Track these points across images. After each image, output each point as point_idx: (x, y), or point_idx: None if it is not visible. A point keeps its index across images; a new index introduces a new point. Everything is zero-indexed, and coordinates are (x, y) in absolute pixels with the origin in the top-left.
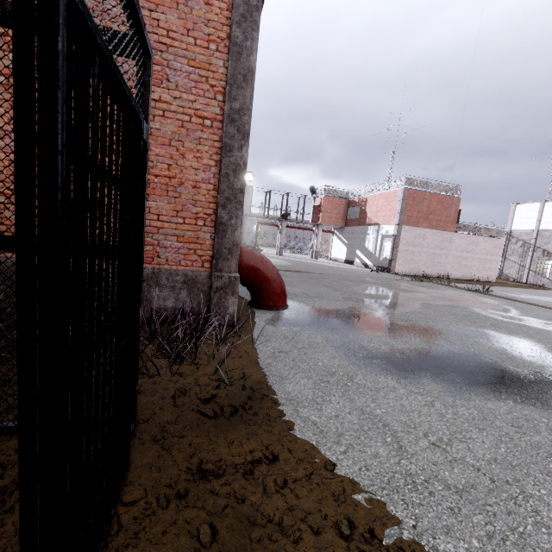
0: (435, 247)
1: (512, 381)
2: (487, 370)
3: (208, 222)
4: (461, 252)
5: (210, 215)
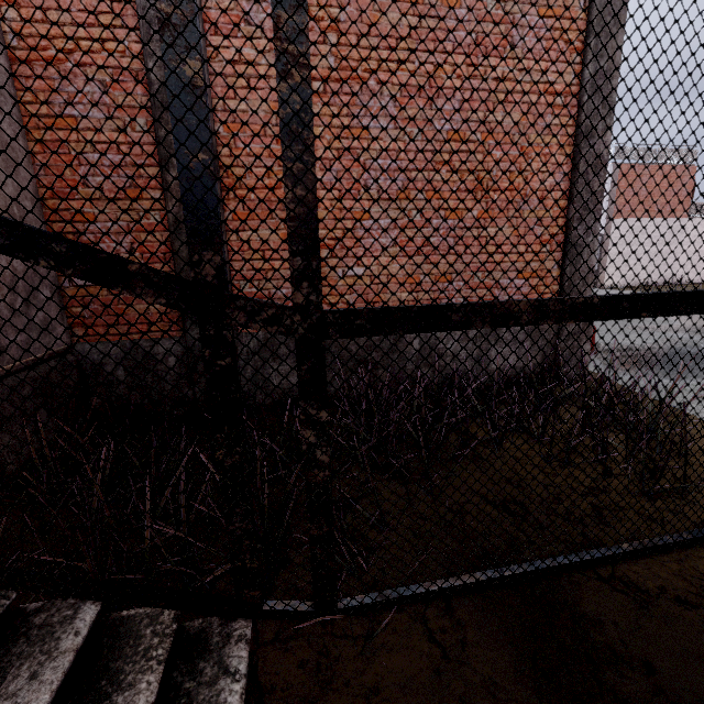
0: (659, 242)
1: None
2: None
3: (554, 245)
4: (697, 244)
5: (556, 235)
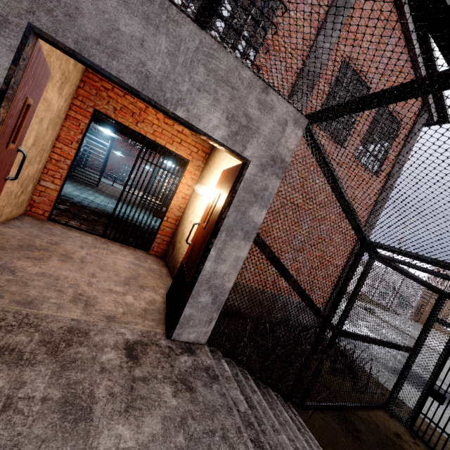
0: None
1: (447, 396)
2: (435, 388)
3: (333, 284)
4: None
5: (335, 281)
